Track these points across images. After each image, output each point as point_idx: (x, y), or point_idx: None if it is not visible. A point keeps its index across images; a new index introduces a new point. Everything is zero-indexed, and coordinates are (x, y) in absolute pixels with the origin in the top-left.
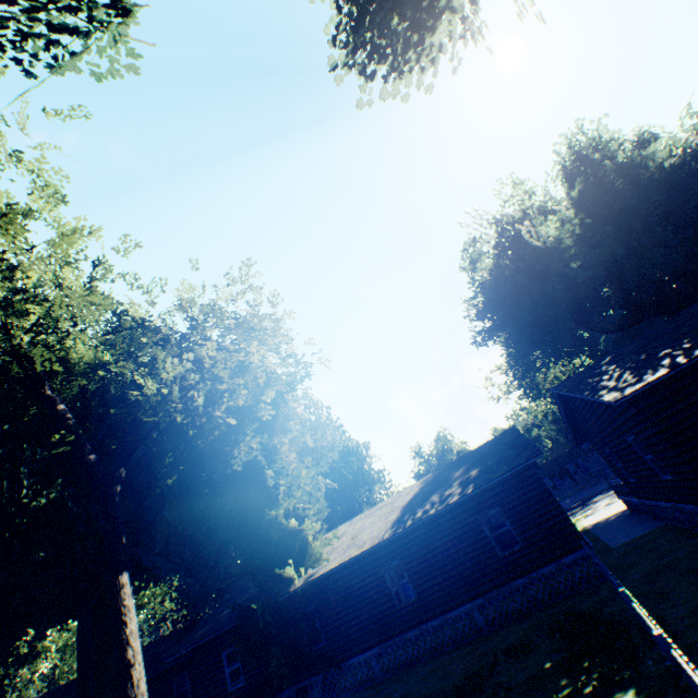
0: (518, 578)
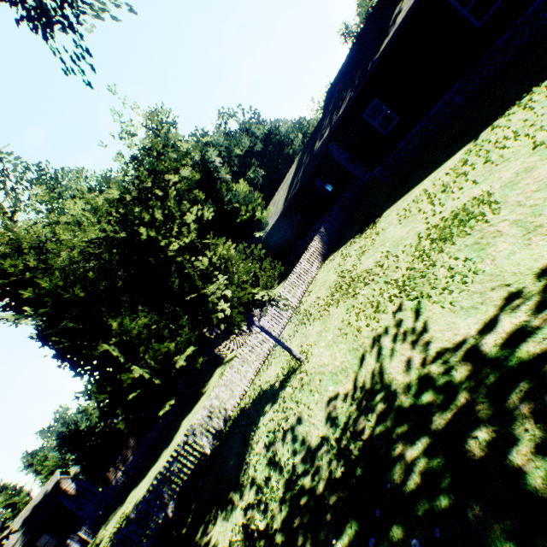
0: (337, 201)
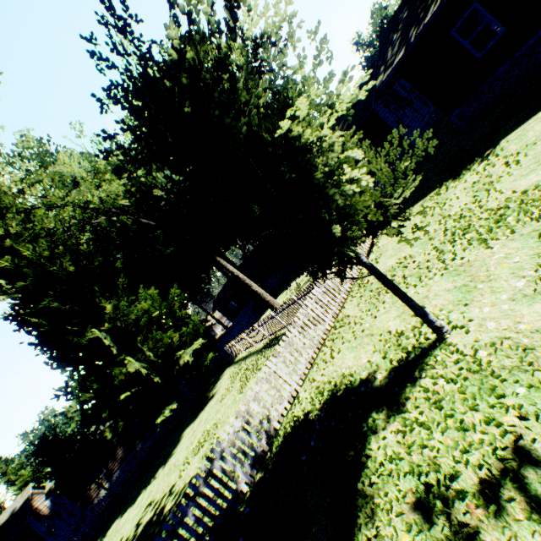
0: None
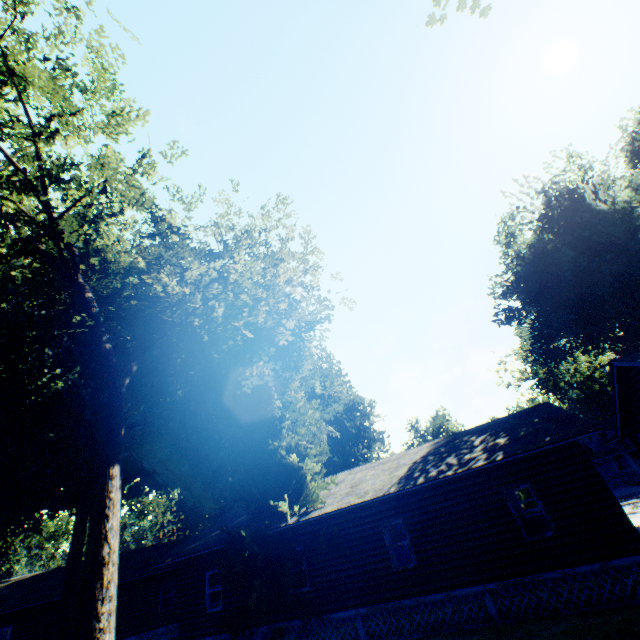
0: (547, 571)
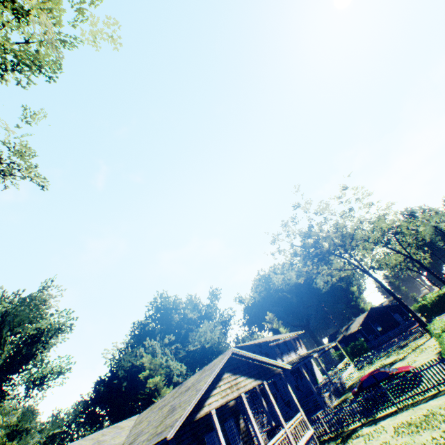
0: None
